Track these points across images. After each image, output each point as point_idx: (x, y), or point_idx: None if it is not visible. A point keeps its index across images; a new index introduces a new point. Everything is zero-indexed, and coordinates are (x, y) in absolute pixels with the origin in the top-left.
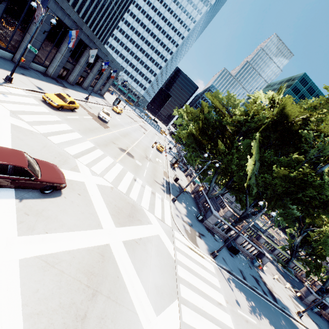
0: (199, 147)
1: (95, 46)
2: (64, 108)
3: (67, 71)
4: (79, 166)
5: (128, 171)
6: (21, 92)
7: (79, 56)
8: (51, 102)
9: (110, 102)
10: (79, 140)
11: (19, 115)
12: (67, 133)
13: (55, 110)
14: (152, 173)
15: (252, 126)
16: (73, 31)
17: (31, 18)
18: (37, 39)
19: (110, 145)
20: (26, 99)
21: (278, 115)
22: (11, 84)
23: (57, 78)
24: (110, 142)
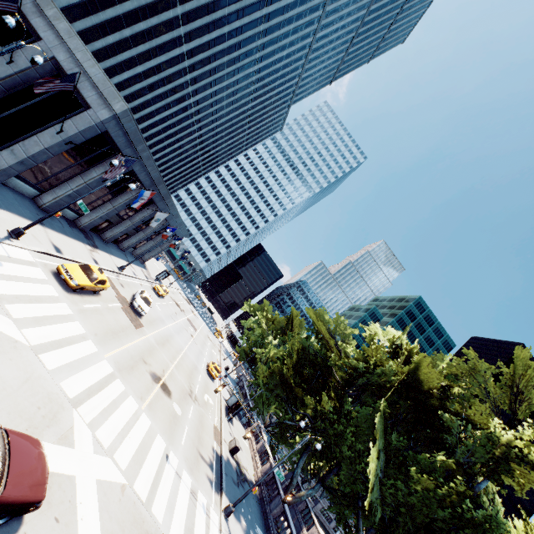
0: (287, 397)
1: (165, 205)
2: (84, 289)
3: (109, 224)
4: (76, 428)
5: (158, 434)
6: (26, 255)
7: (136, 211)
8: (69, 278)
9: (153, 274)
10: (91, 359)
11: (8, 304)
12: (74, 344)
13: (68, 291)
14: (196, 434)
15: (372, 381)
16: (148, 192)
17: (95, 162)
18: (90, 186)
19: (139, 366)
20: (30, 270)
21: (410, 374)
22: (16, 239)
23: (87, 231)
24: (140, 360)
